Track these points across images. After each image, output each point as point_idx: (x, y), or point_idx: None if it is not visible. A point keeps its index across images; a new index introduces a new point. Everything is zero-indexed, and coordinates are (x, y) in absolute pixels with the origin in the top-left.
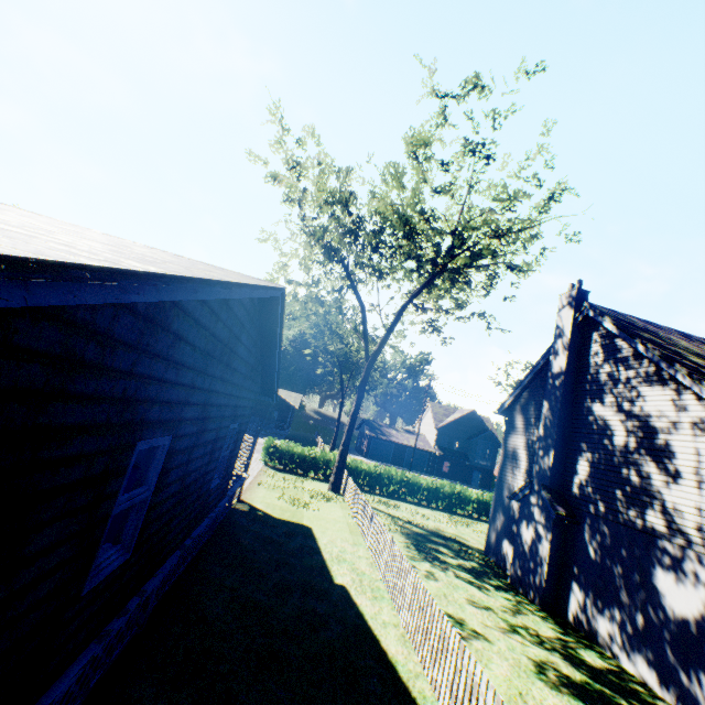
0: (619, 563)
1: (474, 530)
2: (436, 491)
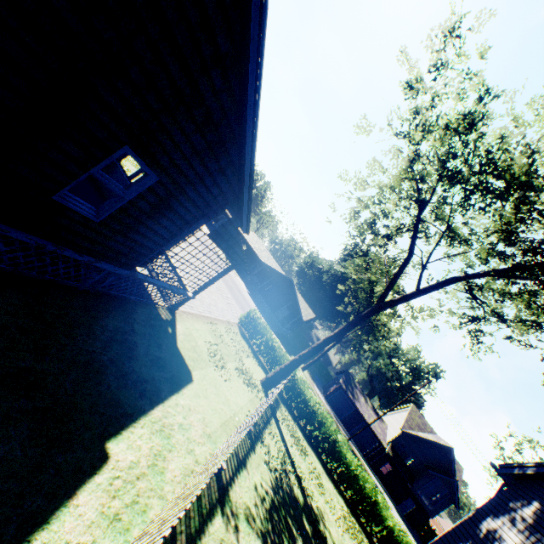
0: None
1: None
2: (354, 478)
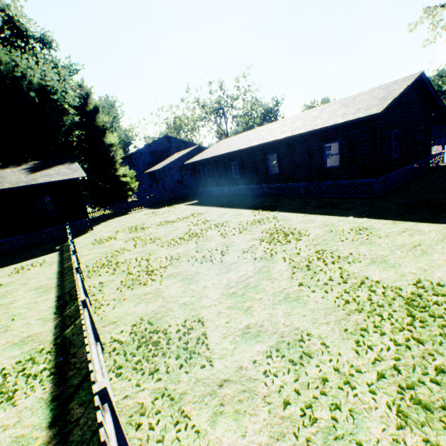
0: None
1: None
2: None
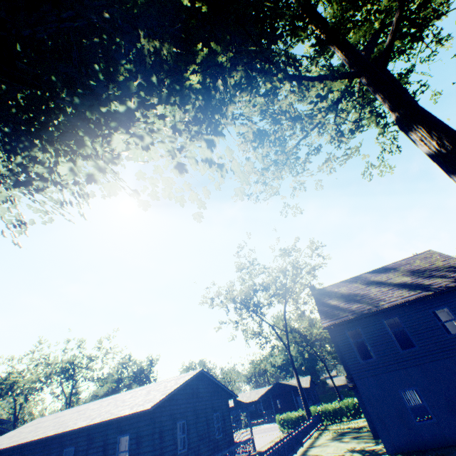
0: None
1: None
2: None
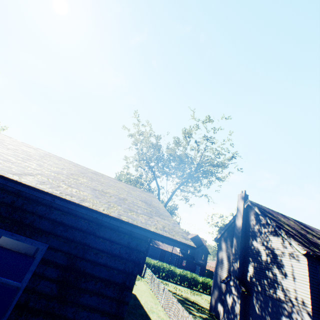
0: (268, 314)
1: (202, 298)
2: (184, 276)
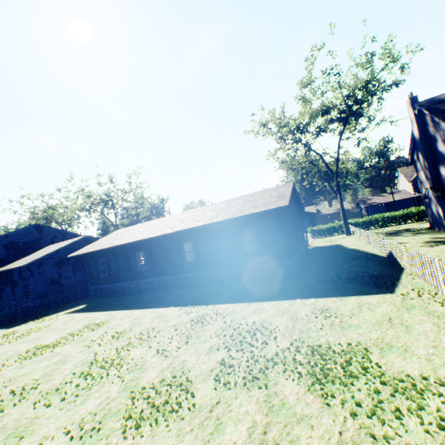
0: None
1: None
2: (407, 215)
